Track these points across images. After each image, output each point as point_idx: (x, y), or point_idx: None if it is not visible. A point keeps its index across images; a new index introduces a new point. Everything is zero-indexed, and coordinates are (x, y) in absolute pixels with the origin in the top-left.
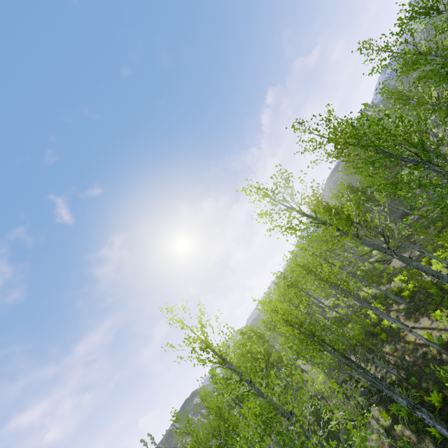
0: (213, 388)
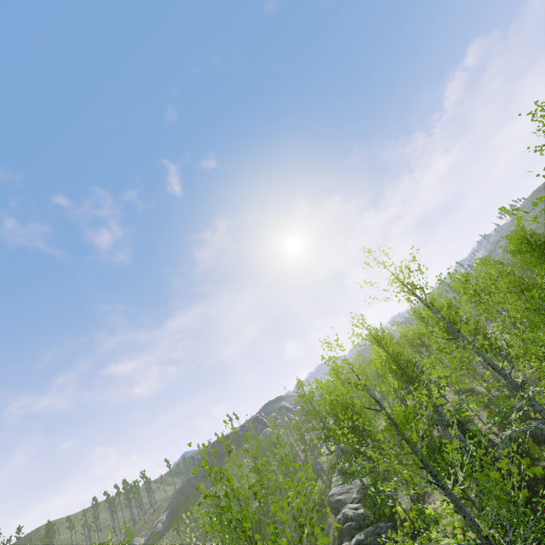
0: (330, 381)
